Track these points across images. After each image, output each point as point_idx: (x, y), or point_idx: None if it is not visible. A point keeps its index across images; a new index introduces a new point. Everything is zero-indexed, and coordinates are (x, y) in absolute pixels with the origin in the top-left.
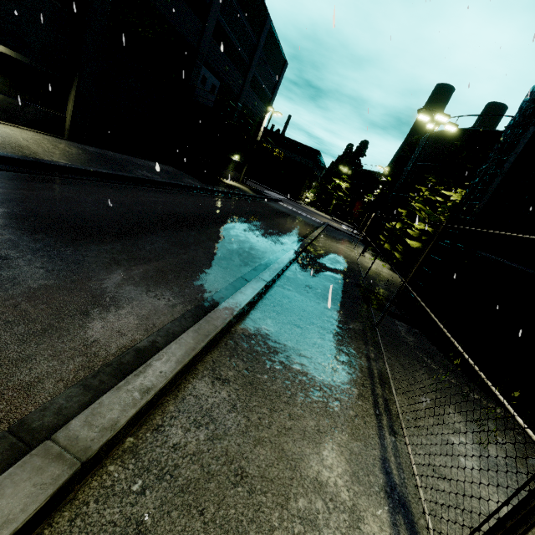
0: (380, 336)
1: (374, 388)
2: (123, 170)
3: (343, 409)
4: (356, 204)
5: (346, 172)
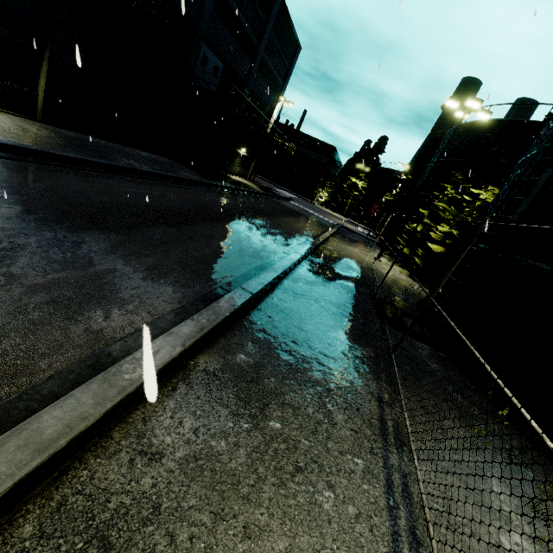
0: (397, 365)
1: (388, 454)
2: (104, 158)
3: (339, 503)
4: (373, 205)
5: (363, 170)
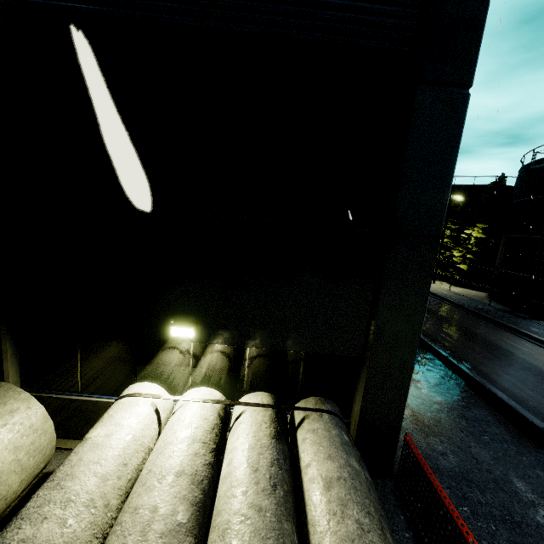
0: None
1: None
2: None
3: None
4: None
5: None
